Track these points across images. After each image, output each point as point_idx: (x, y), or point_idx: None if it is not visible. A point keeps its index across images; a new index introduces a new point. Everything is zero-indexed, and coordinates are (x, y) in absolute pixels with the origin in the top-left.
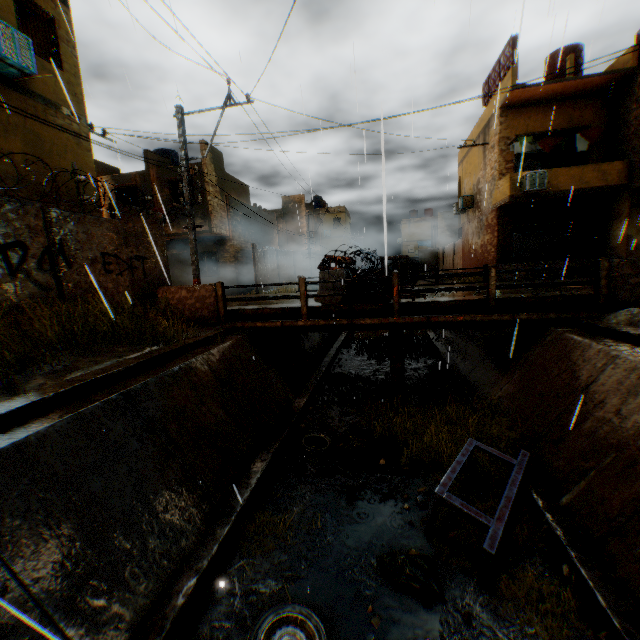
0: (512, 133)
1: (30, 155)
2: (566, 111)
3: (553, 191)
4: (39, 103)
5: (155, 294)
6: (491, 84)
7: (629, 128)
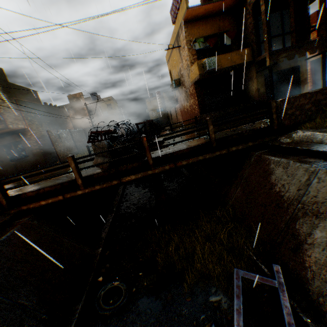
0: (192, 38)
1: None
2: (217, 23)
3: (220, 69)
4: None
5: None
6: (174, 9)
7: (249, 29)
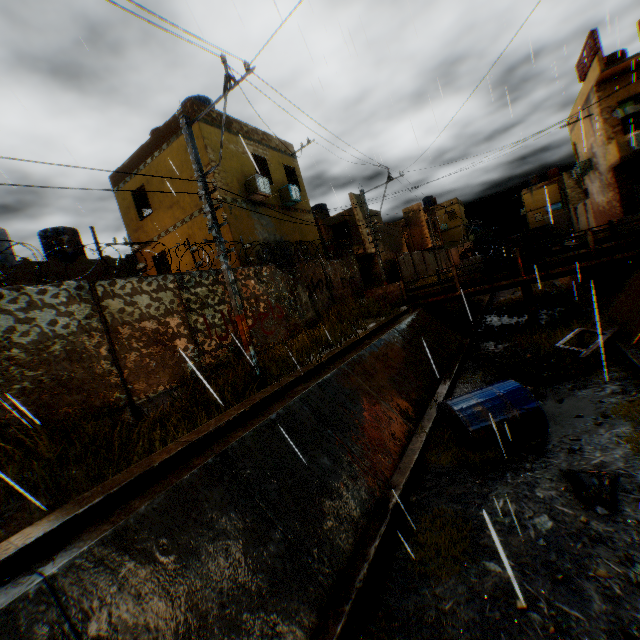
0: (611, 102)
1: (301, 239)
2: None
3: None
4: (298, 212)
5: (360, 297)
6: (581, 66)
7: None
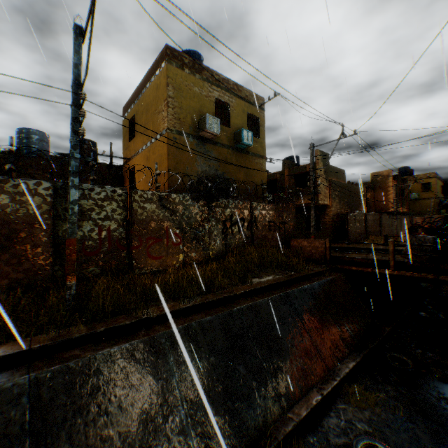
0: None
1: (244, 178)
2: None
3: None
4: (250, 155)
5: (288, 242)
6: None
7: None
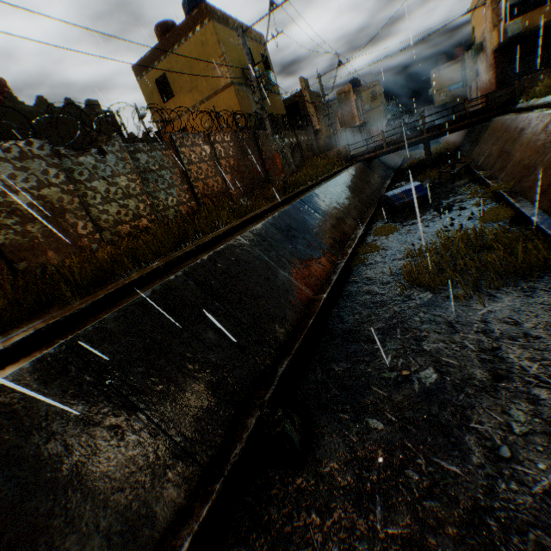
0: None
1: (276, 116)
2: None
3: (529, 30)
4: (272, 94)
5: (317, 159)
6: None
7: None
